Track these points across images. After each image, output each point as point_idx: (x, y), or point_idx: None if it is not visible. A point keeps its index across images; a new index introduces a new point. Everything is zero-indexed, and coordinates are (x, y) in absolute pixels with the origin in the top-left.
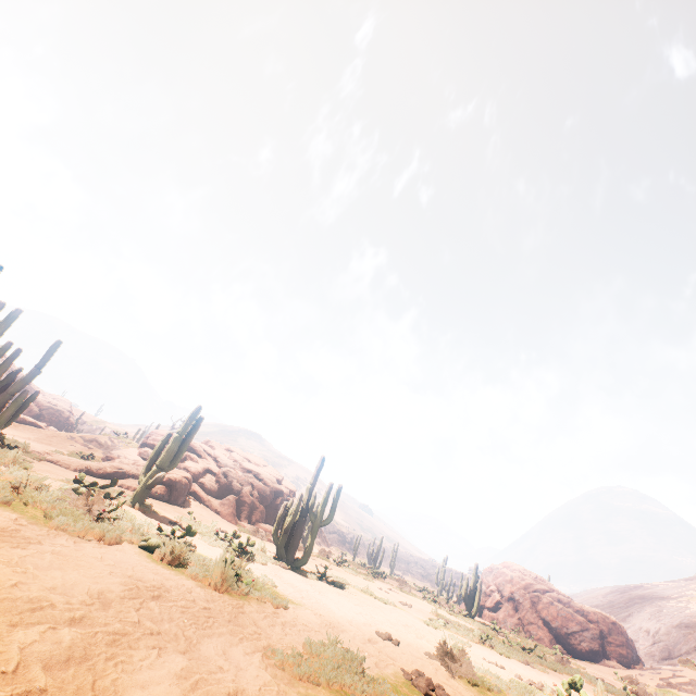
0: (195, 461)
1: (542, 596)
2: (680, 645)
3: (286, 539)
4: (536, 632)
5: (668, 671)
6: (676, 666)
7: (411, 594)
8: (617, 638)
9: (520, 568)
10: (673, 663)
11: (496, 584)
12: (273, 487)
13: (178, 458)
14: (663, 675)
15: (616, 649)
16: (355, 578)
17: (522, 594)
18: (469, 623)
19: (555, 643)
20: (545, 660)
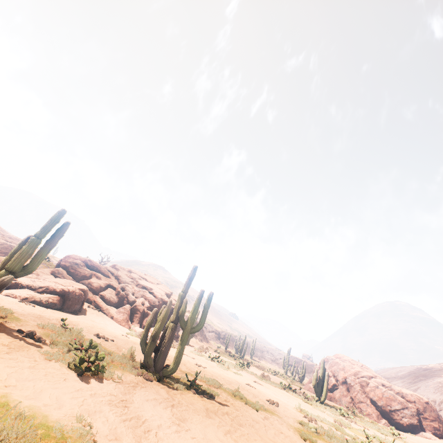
0: (99, 278)
1: (368, 381)
2: None
3: (154, 347)
4: (366, 409)
5: None
6: None
7: (271, 383)
8: (430, 415)
9: (349, 359)
10: None
11: (332, 371)
12: (161, 299)
13: (36, 262)
14: None
15: (430, 424)
16: (226, 374)
17: (353, 379)
18: (324, 412)
19: (381, 418)
20: None
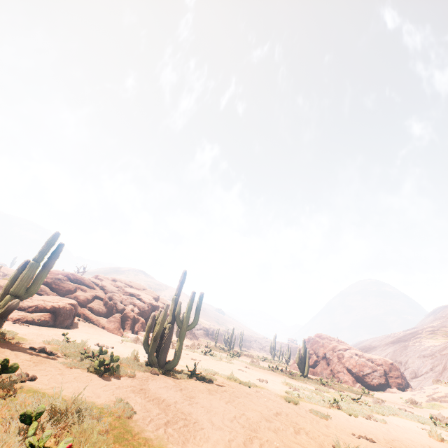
0: (84, 291)
1: (344, 353)
2: (421, 368)
3: (156, 346)
4: (343, 377)
5: (430, 390)
6: (421, 381)
7: (260, 367)
8: (395, 373)
9: (327, 336)
10: (419, 380)
11: (313, 349)
12: (150, 304)
13: (37, 284)
14: (428, 393)
15: (395, 381)
16: (219, 364)
17: (331, 353)
18: (306, 383)
19: (356, 382)
20: (369, 405)
